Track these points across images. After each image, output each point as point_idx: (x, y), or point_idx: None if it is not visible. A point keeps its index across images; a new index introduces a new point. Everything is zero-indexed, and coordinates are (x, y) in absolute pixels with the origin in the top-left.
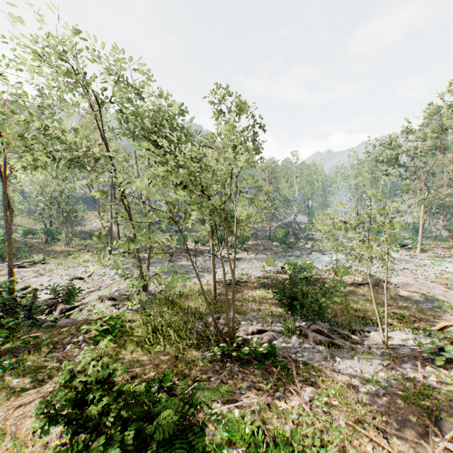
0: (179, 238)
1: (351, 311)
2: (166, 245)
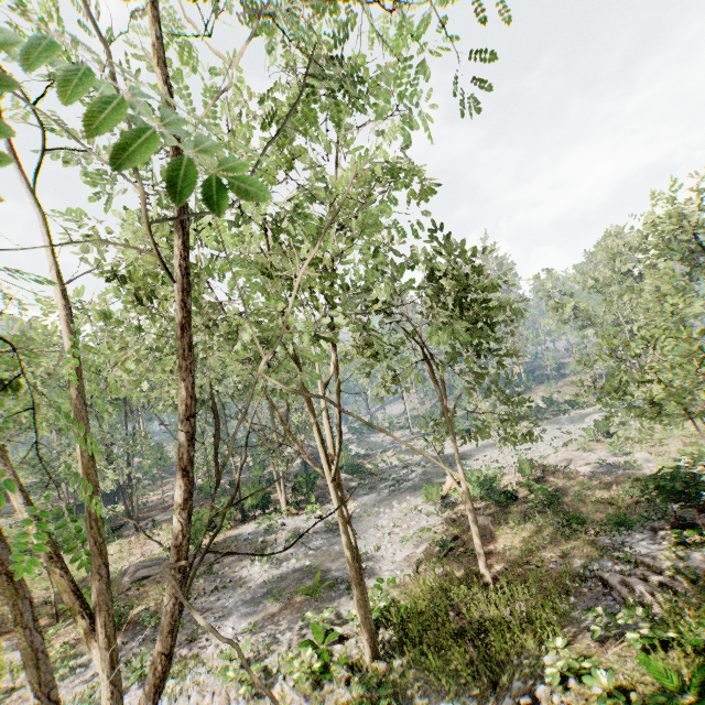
0: None
1: (617, 503)
2: (143, 563)
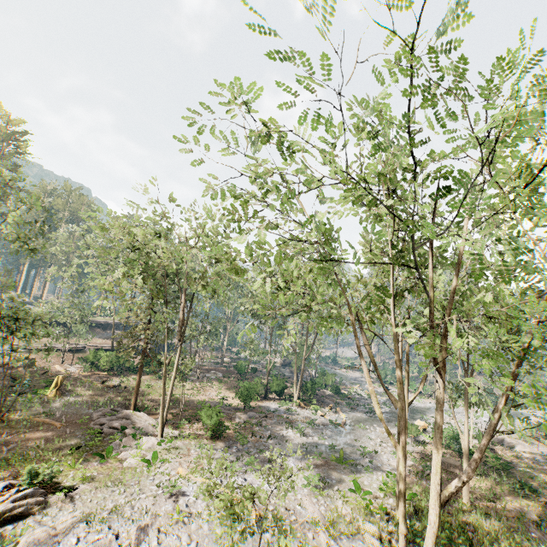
0: (244, 391)
1: None
2: (213, 402)
